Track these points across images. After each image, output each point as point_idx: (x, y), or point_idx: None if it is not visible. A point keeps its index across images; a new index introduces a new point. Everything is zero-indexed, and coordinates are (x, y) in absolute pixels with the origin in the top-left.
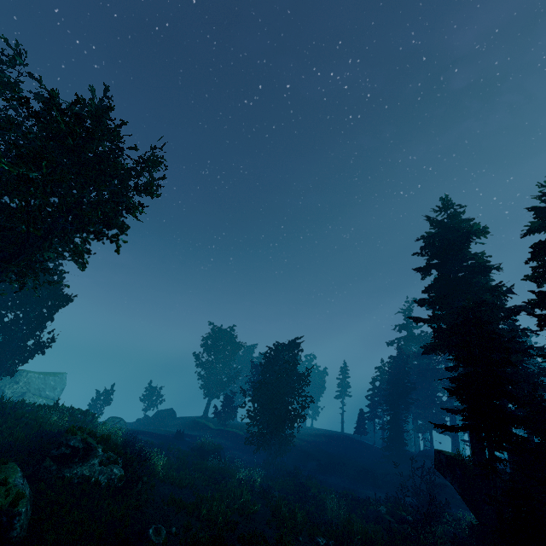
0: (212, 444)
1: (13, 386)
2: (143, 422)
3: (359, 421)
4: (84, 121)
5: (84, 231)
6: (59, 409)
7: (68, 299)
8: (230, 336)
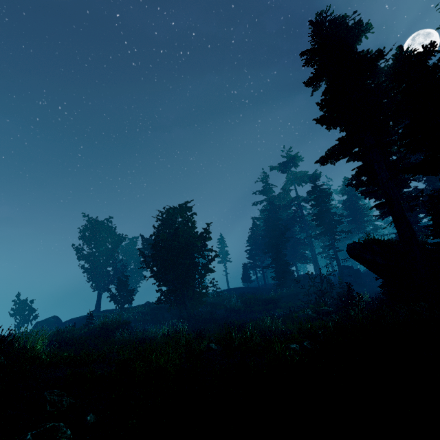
0: (115, 321)
1: None
2: None
3: (245, 273)
4: None
5: None
6: None
7: None
8: (109, 227)
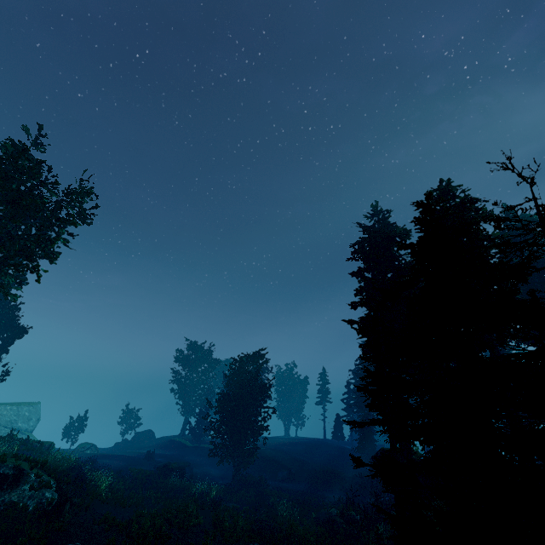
0: (176, 462)
1: None
2: (121, 446)
3: (336, 426)
4: (3, 162)
5: (4, 265)
6: (12, 439)
7: (24, 329)
8: (205, 351)
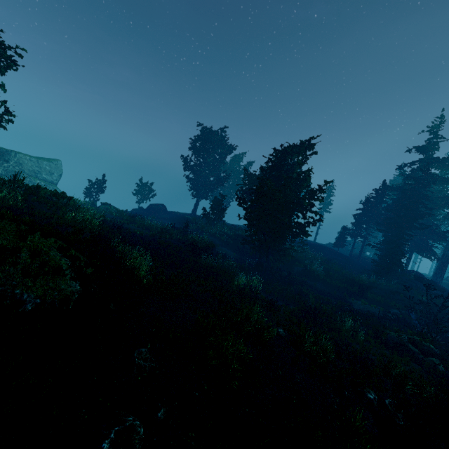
0: (204, 243)
1: (3, 164)
2: (138, 212)
3: (341, 236)
4: None
5: None
6: (18, 186)
7: None
8: (221, 139)
